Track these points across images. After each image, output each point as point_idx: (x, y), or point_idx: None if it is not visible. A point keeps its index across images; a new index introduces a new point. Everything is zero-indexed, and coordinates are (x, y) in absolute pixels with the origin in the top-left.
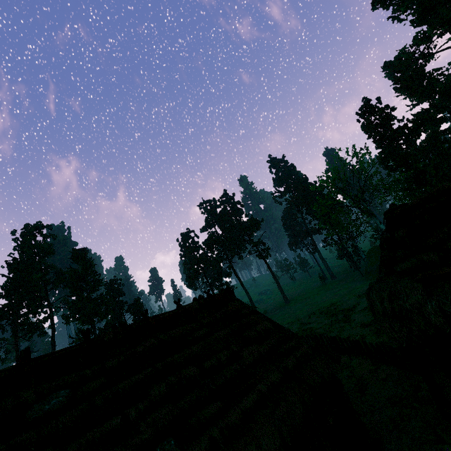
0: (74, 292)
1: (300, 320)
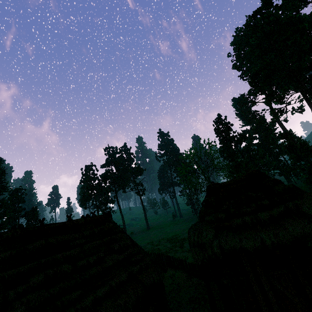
0: None
1: (153, 242)
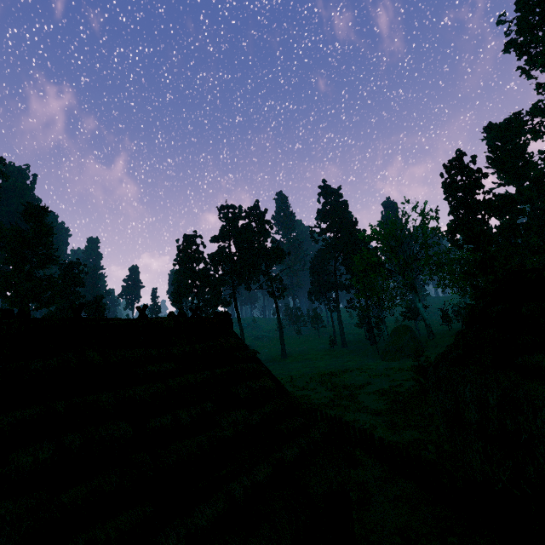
0: (11, 260)
1: (295, 382)
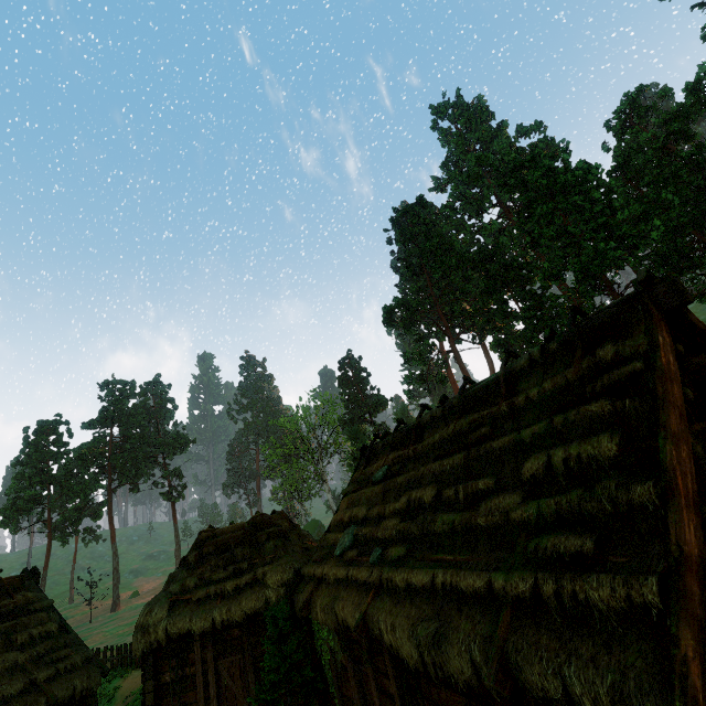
0: None
1: None
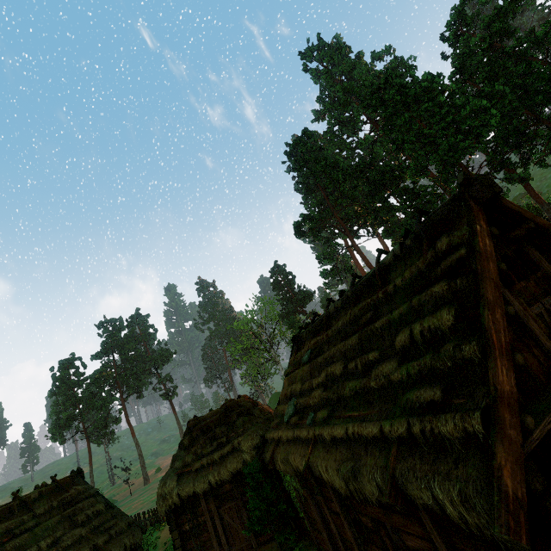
0: None
1: None
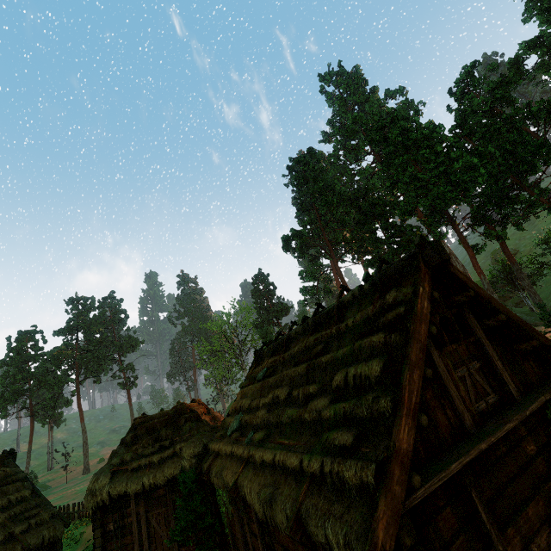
0: None
1: None
